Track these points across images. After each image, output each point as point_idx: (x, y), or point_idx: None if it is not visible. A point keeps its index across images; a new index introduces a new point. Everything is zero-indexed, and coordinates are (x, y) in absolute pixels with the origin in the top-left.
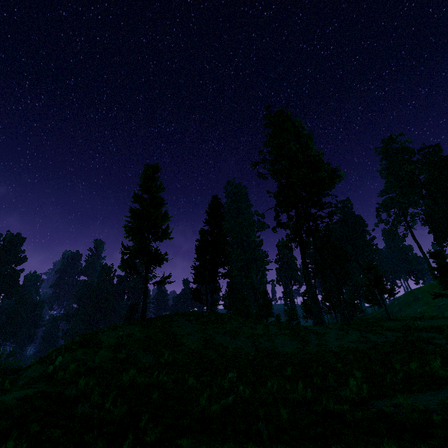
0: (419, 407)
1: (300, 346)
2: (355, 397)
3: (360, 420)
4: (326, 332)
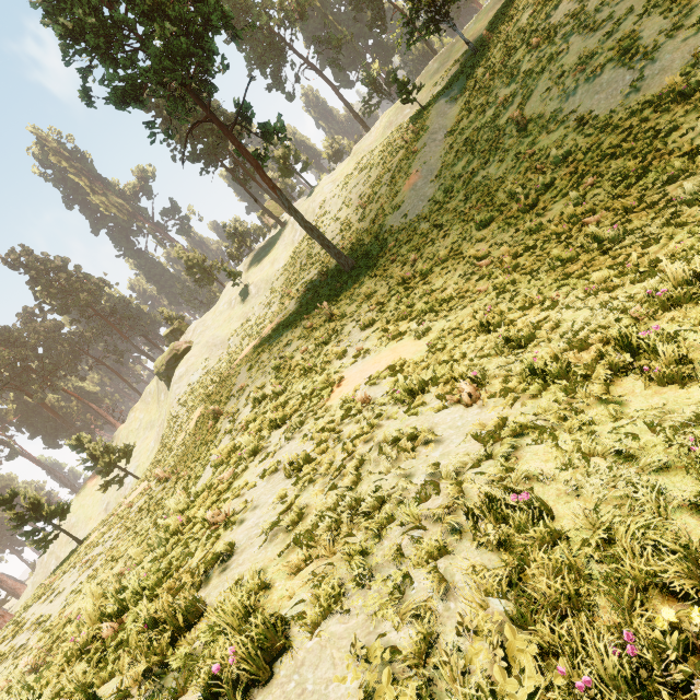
0: (223, 448)
1: (5, 665)
2: (182, 504)
3: (207, 486)
4: (22, 620)
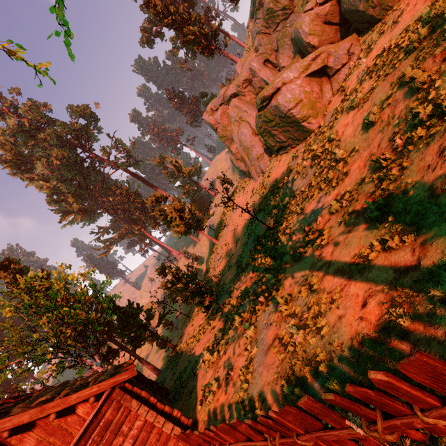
0: None
1: None
2: None
3: None
4: None
